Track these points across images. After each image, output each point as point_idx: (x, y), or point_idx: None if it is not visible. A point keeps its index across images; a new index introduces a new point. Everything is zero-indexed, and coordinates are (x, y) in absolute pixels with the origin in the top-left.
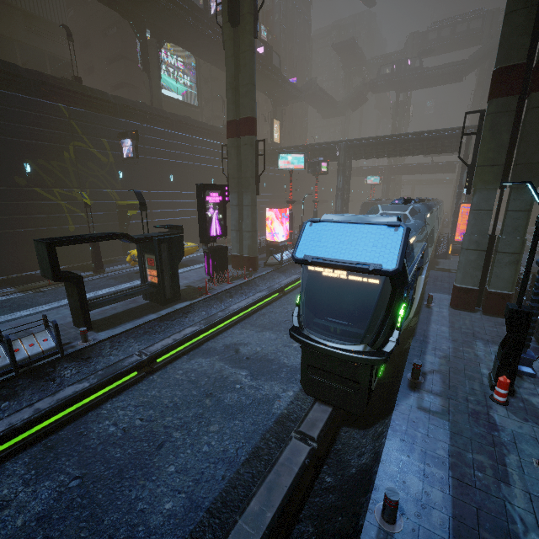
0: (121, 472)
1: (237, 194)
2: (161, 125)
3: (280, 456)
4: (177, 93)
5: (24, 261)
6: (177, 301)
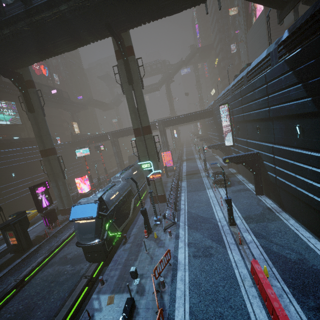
0: None
1: (54, 181)
2: None
3: (77, 286)
4: (5, 120)
5: None
6: (31, 247)
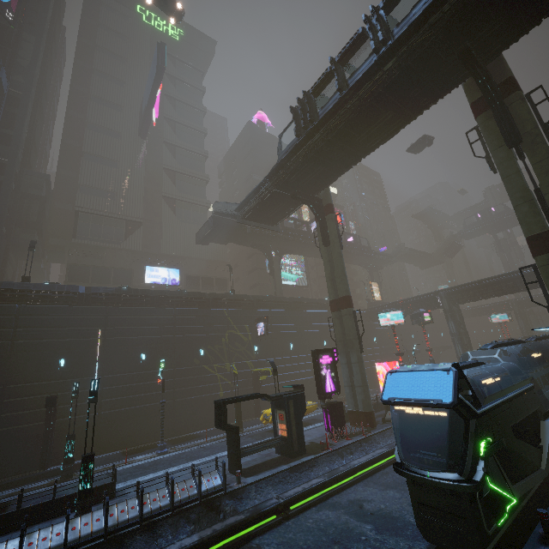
0: None
1: (344, 353)
2: (282, 307)
3: None
4: (292, 280)
5: (190, 423)
6: (303, 454)
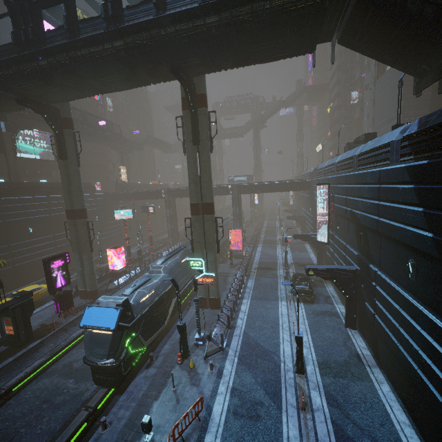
0: None
1: (78, 252)
2: (18, 193)
3: (72, 421)
4: (34, 154)
5: None
6: (31, 341)
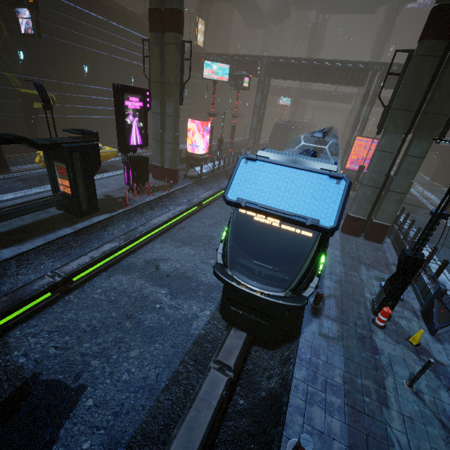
0: (33, 412)
1: (159, 100)
2: None
3: (199, 390)
4: None
5: None
6: (94, 213)
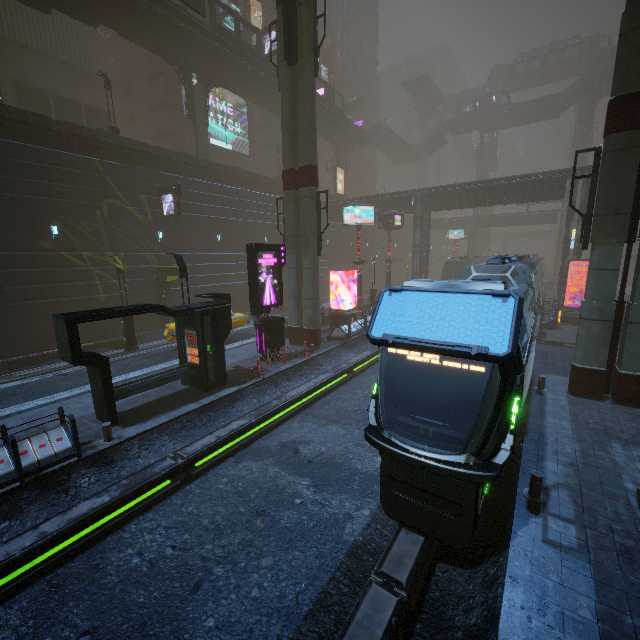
0: (144, 627)
1: (294, 254)
2: (207, 177)
3: (356, 612)
4: (226, 141)
5: (46, 337)
6: (222, 386)
